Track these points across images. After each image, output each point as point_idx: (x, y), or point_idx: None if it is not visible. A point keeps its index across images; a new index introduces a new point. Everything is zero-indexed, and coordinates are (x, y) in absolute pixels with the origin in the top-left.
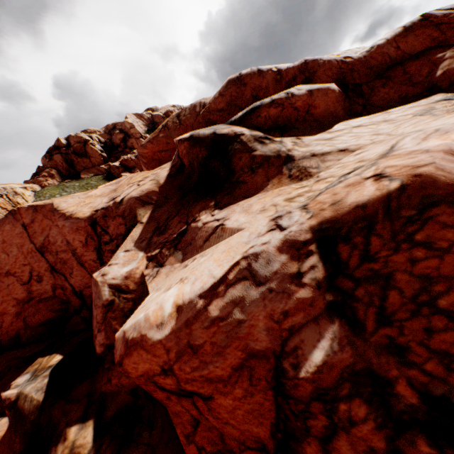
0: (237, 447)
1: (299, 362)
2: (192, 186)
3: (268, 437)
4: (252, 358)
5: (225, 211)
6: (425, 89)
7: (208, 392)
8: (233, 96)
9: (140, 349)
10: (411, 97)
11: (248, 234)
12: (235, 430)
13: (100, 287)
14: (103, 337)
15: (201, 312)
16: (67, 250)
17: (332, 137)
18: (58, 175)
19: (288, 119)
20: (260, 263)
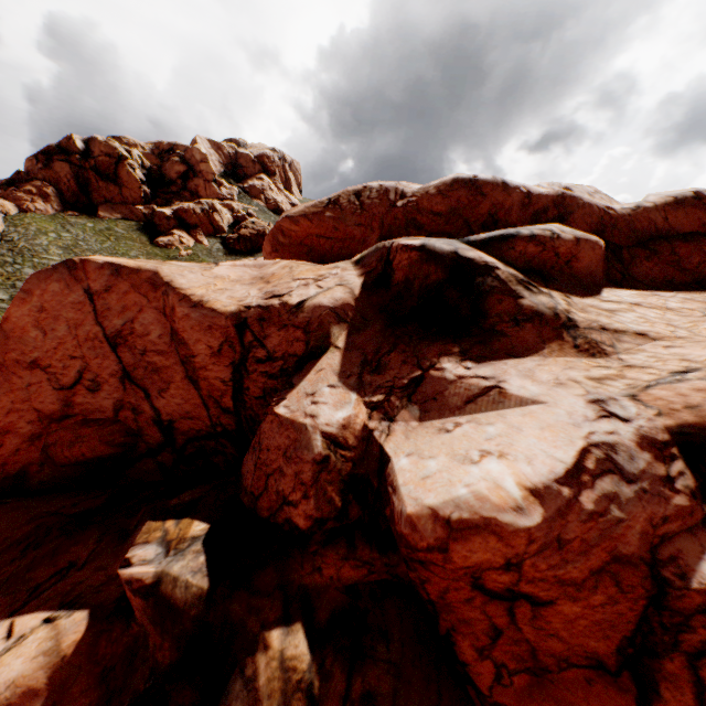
0: (554, 664)
1: (684, 572)
2: (407, 313)
3: (610, 652)
4: (613, 562)
5: (488, 368)
6: (694, 280)
7: (550, 596)
8: (461, 203)
9: (489, 534)
10: (679, 284)
11: (565, 413)
12: (559, 644)
13: (310, 433)
14: (311, 506)
15: (572, 502)
16: (168, 353)
17: (612, 309)
18: (57, 198)
19: (543, 263)
20: (622, 457)
